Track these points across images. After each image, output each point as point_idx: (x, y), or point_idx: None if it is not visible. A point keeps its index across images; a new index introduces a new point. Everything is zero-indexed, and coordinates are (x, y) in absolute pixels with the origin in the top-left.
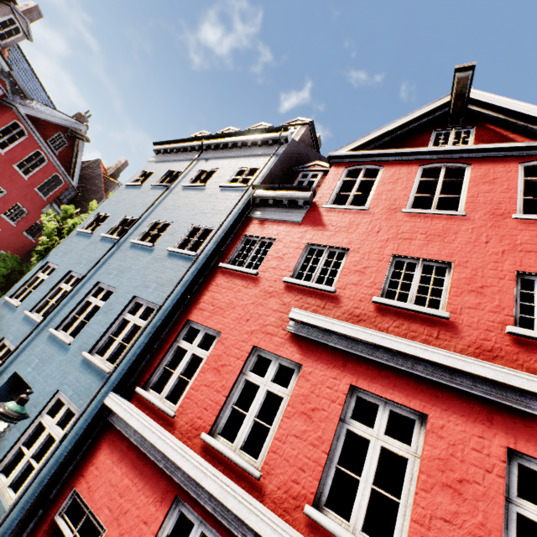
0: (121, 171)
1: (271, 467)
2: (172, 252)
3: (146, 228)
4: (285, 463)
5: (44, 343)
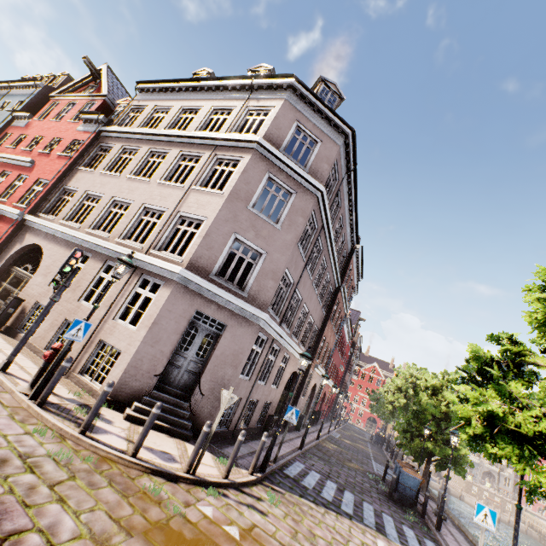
0: None
1: None
2: None
3: None
4: None
5: None
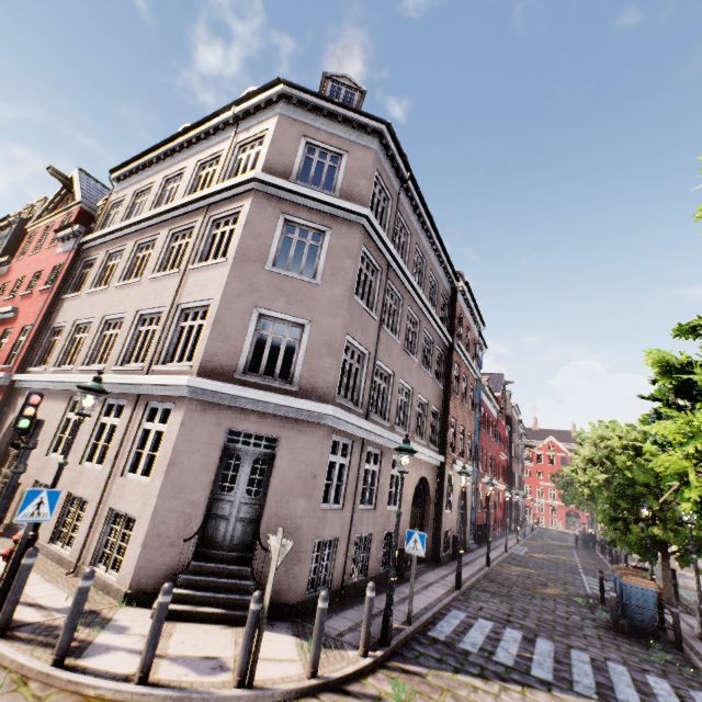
0: None
1: None
2: None
3: None
4: None
5: None
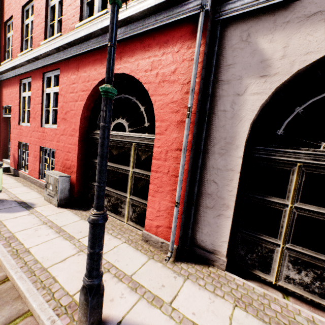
0: None
1: (34, 45)
2: None
3: None
4: (37, 39)
5: None
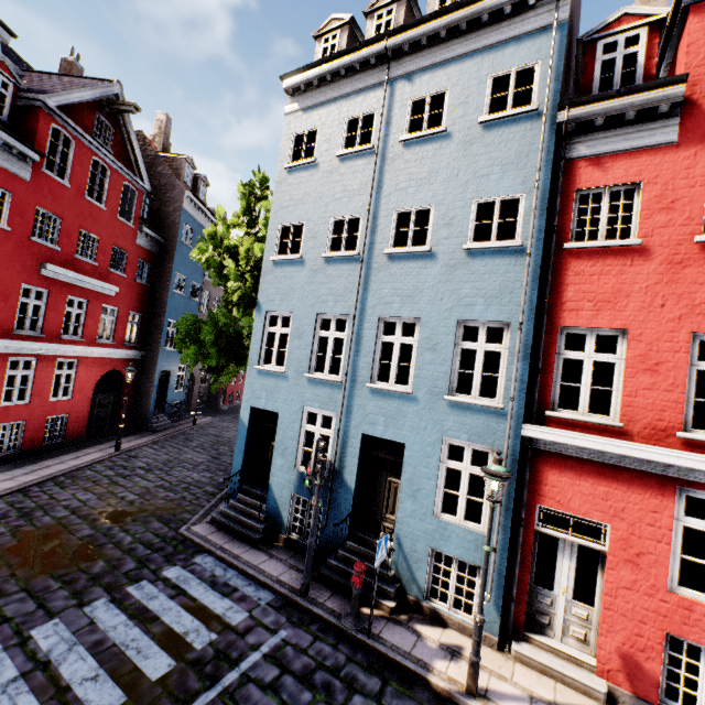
0: (168, 136)
1: None
2: (472, 251)
3: (391, 227)
4: None
5: (371, 400)
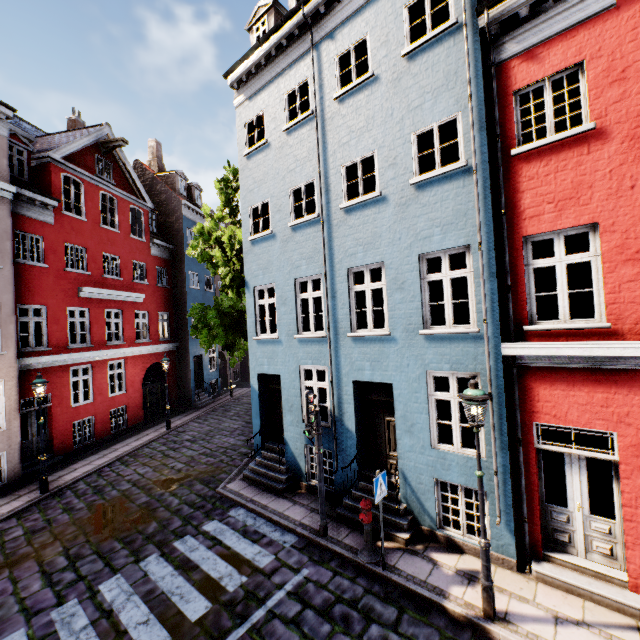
0: (161, 158)
1: None
2: (420, 184)
3: (342, 182)
4: None
5: (355, 348)
